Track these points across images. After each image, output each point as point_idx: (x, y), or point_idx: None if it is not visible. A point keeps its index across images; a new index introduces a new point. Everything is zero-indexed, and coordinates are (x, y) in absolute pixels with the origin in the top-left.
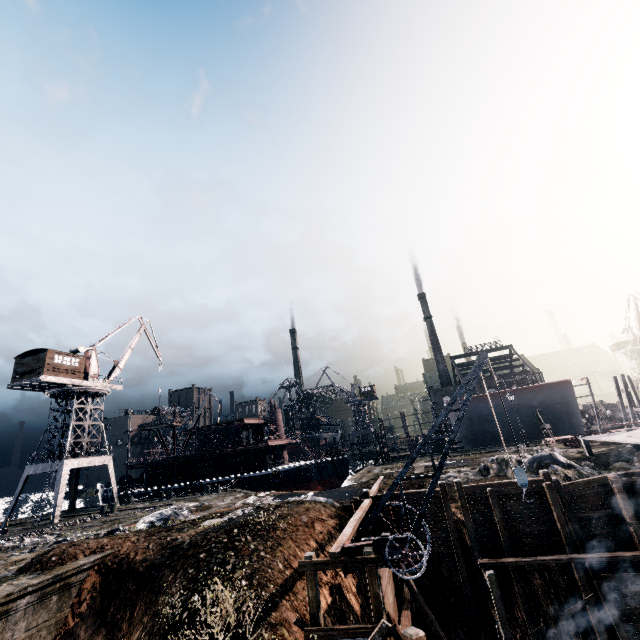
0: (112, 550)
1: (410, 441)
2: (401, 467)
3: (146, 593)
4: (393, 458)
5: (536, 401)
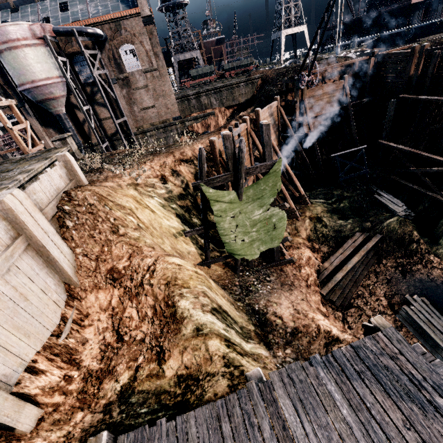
0: (265, 74)
1: None
2: None
3: None
4: None
5: None
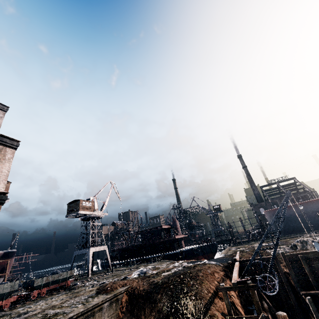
0: (130, 285)
1: (247, 233)
2: (246, 247)
3: (148, 303)
4: (238, 242)
5: (316, 208)
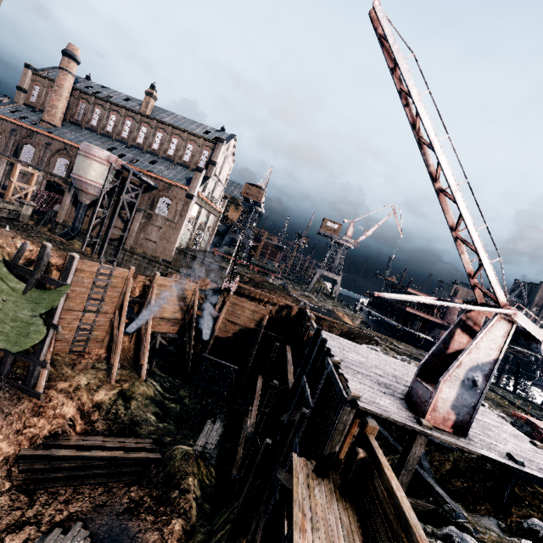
0: (254, 278)
1: None
2: None
3: None
4: None
5: None
